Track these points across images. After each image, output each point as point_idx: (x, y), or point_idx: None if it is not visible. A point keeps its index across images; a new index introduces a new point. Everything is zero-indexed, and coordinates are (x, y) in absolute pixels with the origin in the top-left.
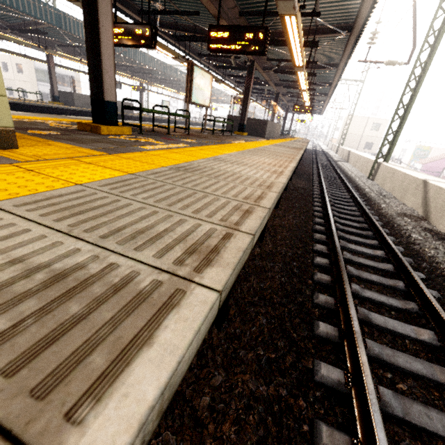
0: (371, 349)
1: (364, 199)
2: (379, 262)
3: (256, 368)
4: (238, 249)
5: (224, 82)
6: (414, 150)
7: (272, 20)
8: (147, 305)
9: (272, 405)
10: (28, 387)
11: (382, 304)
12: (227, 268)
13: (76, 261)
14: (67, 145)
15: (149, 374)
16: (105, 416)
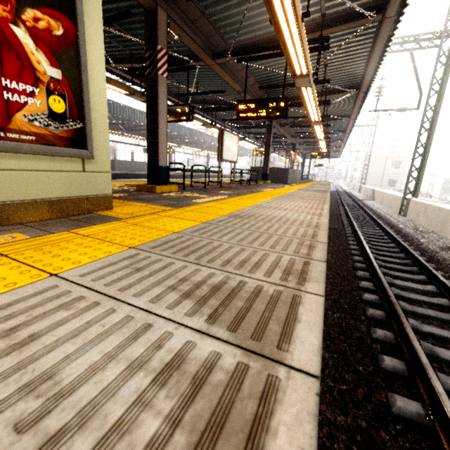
0: (445, 382)
1: (400, 235)
2: (432, 297)
3: (330, 398)
4: (319, 271)
5: (245, 139)
6: (443, 183)
7: (286, 89)
8: (281, 303)
9: (354, 435)
10: (248, 337)
11: (446, 339)
12: (320, 283)
13: (218, 280)
14: (141, 204)
15: (308, 334)
16: (298, 349)
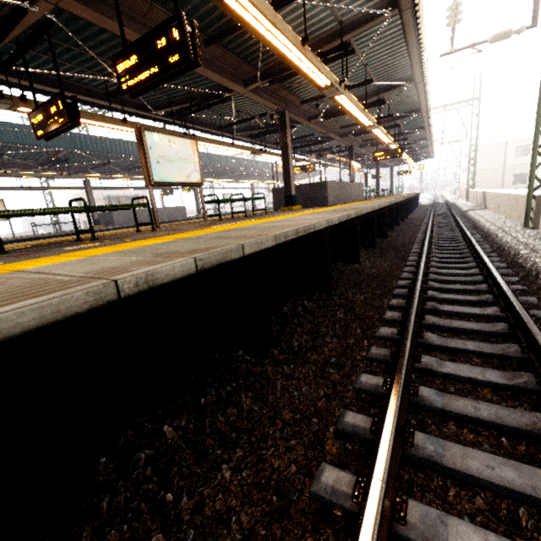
0: None
1: (520, 275)
2: None
3: None
4: None
5: (266, 151)
6: None
7: None
8: None
9: None
10: None
11: None
12: None
13: None
14: None
15: None
16: None
